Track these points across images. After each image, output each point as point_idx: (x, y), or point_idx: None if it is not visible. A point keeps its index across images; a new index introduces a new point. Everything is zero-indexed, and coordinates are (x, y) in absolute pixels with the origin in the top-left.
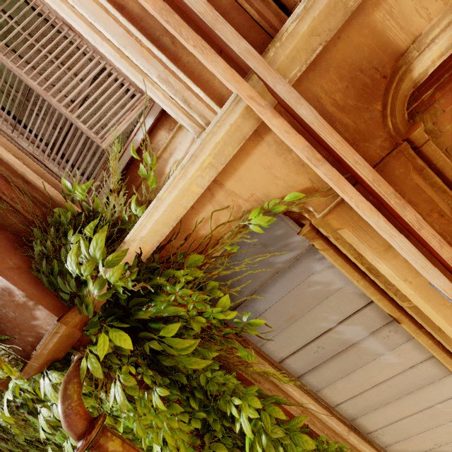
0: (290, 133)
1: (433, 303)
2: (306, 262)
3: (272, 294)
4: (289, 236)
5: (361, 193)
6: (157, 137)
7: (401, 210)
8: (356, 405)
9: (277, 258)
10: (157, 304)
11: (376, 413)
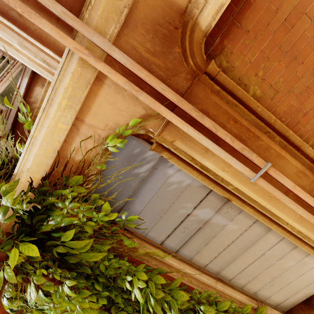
0: (112, 73)
1: (244, 183)
2: (162, 169)
3: (144, 196)
4: (144, 152)
5: (181, 114)
6: (34, 92)
7: (201, 119)
8: (218, 263)
9: (140, 170)
10: (54, 218)
11: (231, 266)
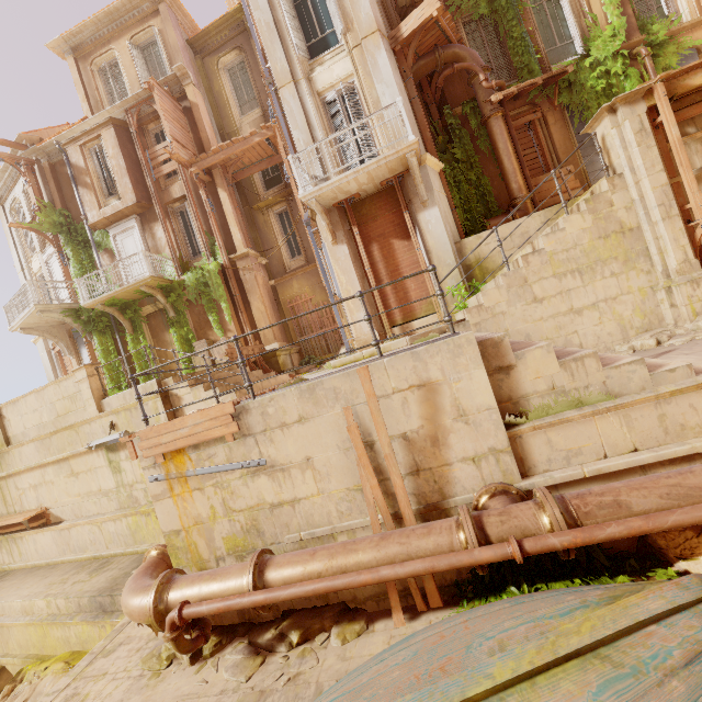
0: None
1: None
2: None
3: None
4: (695, 56)
5: None
6: (673, 23)
7: None
8: None
9: (689, 61)
10: (660, 51)
11: None
